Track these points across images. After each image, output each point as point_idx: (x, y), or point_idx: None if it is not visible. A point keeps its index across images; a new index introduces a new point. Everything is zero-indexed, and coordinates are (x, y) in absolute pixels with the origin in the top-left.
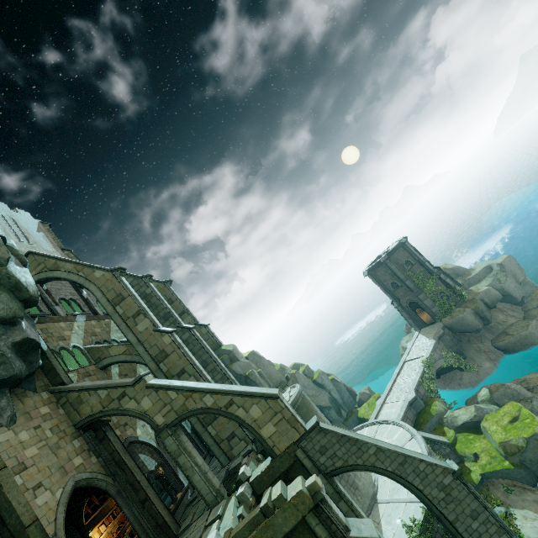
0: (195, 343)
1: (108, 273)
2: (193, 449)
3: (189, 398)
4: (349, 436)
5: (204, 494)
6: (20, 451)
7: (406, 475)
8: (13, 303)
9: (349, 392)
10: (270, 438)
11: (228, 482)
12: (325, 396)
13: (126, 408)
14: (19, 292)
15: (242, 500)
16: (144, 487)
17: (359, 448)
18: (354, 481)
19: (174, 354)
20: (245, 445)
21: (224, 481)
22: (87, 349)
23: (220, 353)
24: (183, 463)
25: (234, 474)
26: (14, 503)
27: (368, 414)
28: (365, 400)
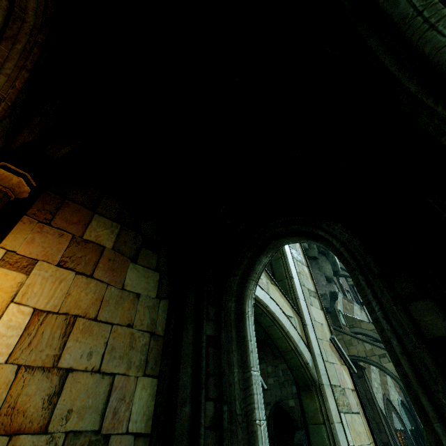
0: None
1: None
2: None
3: None
4: None
5: None
6: None
7: None
8: (331, 271)
9: None
10: None
11: None
12: None
13: (384, 365)
14: (334, 266)
15: None
16: (387, 433)
17: None
18: None
19: None
20: None
21: None
22: (345, 315)
23: None
24: None
25: None
26: None
27: None
28: None
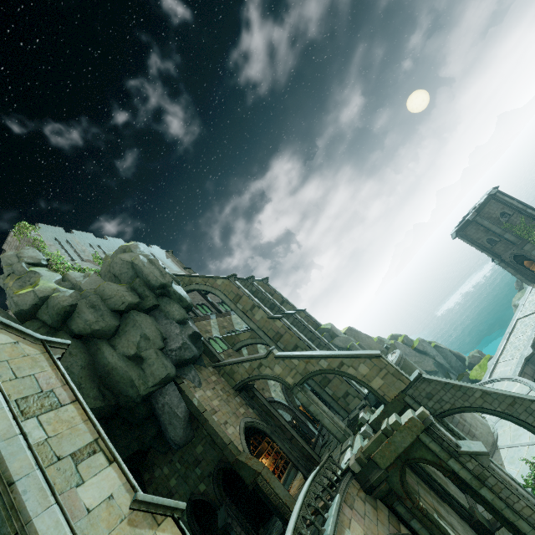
0: (299, 325)
1: (226, 280)
2: (319, 401)
3: (308, 363)
4: (452, 383)
5: (334, 433)
6: (210, 402)
7: (517, 414)
8: (181, 310)
9: (456, 358)
10: (379, 389)
11: (351, 427)
12: (429, 362)
13: (264, 374)
14: (182, 303)
15: (366, 436)
16: (288, 429)
17: (464, 393)
18: (470, 430)
19: (286, 334)
20: (358, 401)
21: (348, 427)
22: (224, 338)
23: (320, 332)
24: (314, 411)
25: (355, 421)
26: (217, 430)
27: (481, 375)
28: (475, 363)
